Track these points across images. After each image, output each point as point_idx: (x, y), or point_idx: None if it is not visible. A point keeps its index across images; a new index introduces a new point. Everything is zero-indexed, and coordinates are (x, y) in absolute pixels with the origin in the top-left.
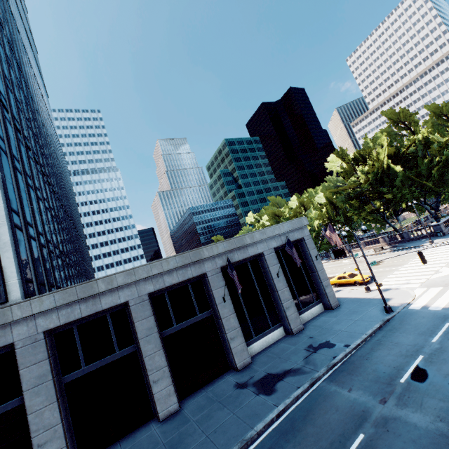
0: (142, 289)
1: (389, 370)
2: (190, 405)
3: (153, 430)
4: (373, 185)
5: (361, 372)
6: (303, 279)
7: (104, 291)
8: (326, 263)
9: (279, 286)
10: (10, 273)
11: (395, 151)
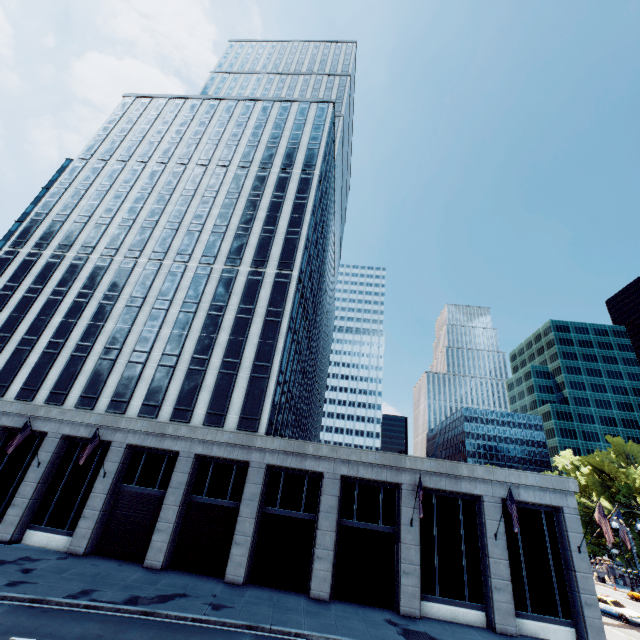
0: (338, 468)
1: None
2: (338, 605)
3: (301, 598)
4: None
5: None
6: (547, 570)
7: (311, 454)
8: None
9: (493, 551)
10: (265, 413)
11: None
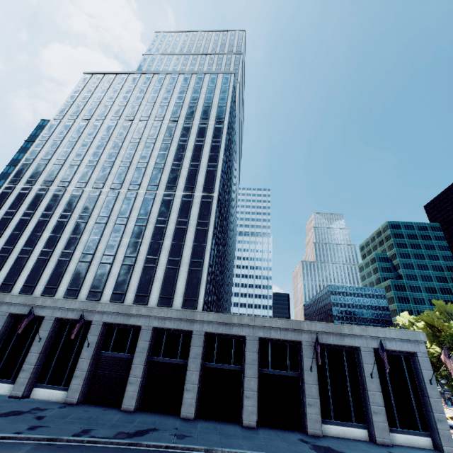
0: (256, 332)
1: None
2: (263, 430)
3: (237, 427)
4: None
5: None
6: (408, 397)
7: (236, 323)
8: None
9: (370, 386)
10: (201, 296)
11: None
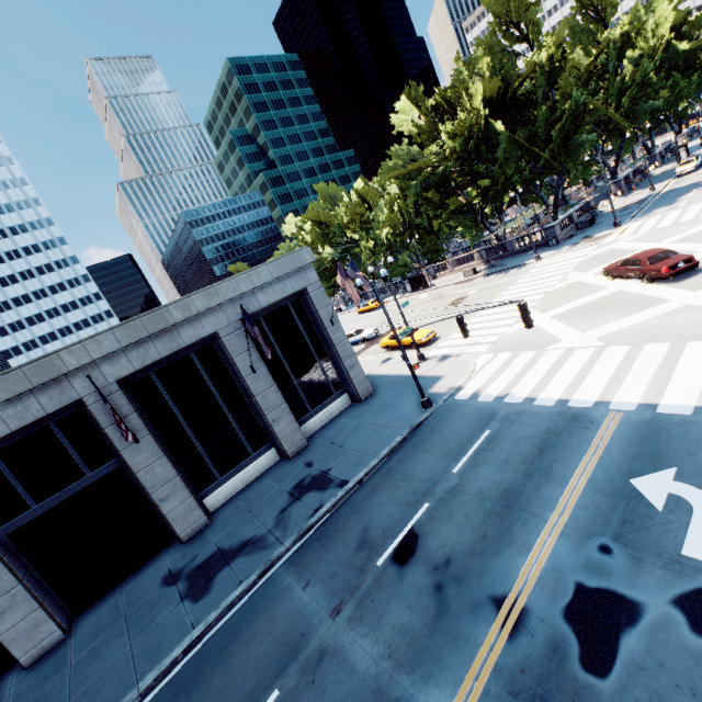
0: None
1: (374, 538)
2: (84, 628)
3: (7, 690)
4: (463, 161)
5: (339, 542)
6: (312, 361)
7: None
8: (399, 300)
9: (257, 387)
10: None
11: (501, 90)
